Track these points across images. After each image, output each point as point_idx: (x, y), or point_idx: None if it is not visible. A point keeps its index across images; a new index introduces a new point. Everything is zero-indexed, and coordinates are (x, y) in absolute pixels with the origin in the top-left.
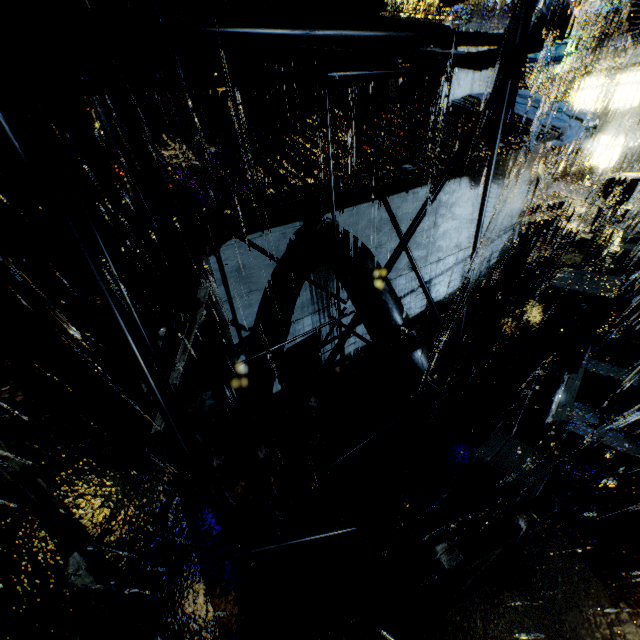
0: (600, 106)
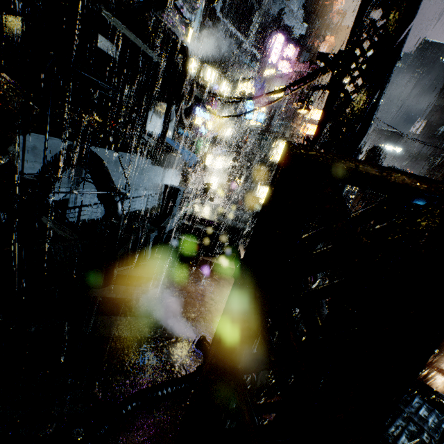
0: (212, 165)
